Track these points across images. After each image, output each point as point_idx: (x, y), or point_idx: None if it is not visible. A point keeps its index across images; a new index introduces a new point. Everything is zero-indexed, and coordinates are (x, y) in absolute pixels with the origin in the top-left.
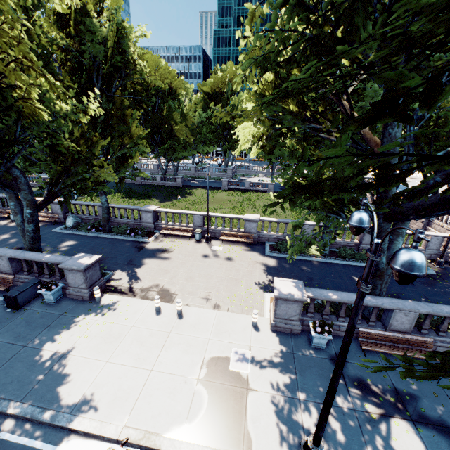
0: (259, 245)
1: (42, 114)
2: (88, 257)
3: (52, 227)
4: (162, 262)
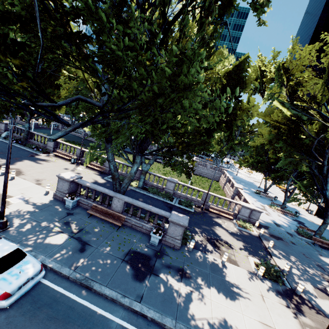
0: (106, 174)
1: None
2: None
3: None
4: (36, 163)
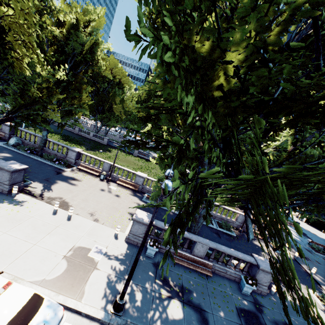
0: (140, 193)
1: (26, 71)
2: (18, 165)
3: None
4: (70, 185)
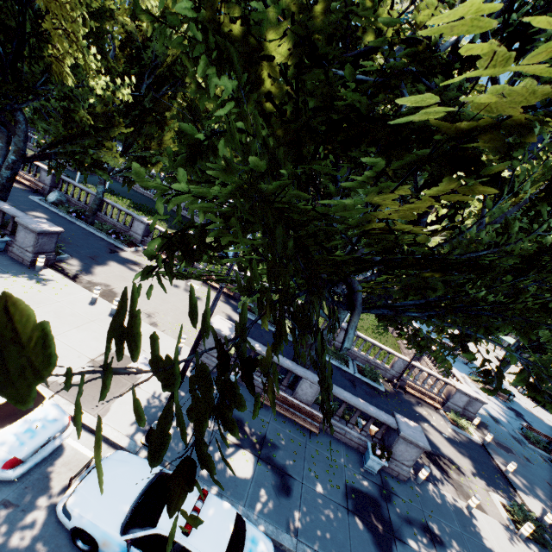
0: (237, 301)
1: (69, 79)
2: (50, 225)
3: (30, 194)
4: (127, 271)
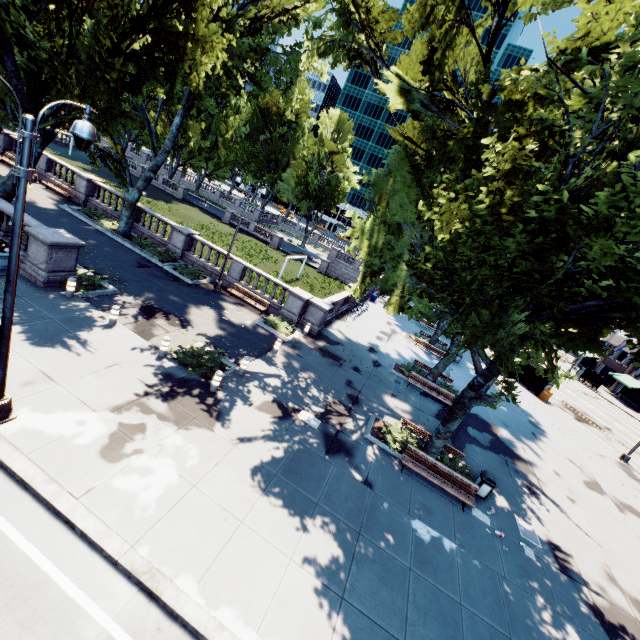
0: (76, 205)
1: None
2: None
3: None
4: None
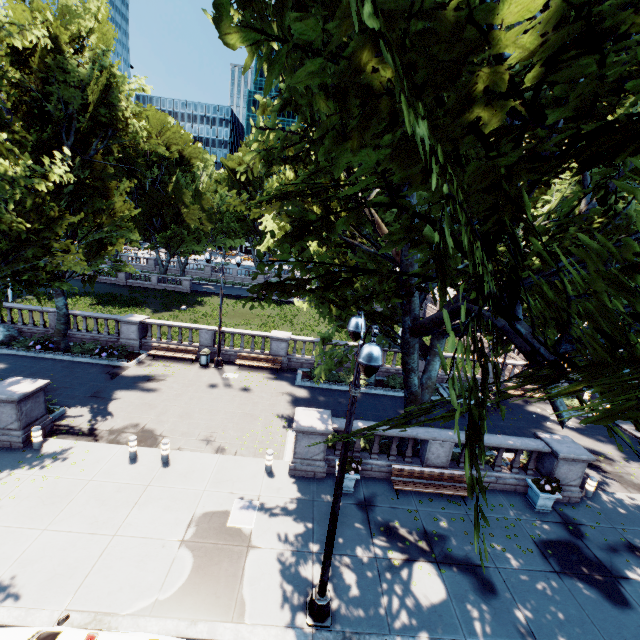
0: (288, 372)
1: None
2: (27, 383)
3: None
4: (146, 394)
